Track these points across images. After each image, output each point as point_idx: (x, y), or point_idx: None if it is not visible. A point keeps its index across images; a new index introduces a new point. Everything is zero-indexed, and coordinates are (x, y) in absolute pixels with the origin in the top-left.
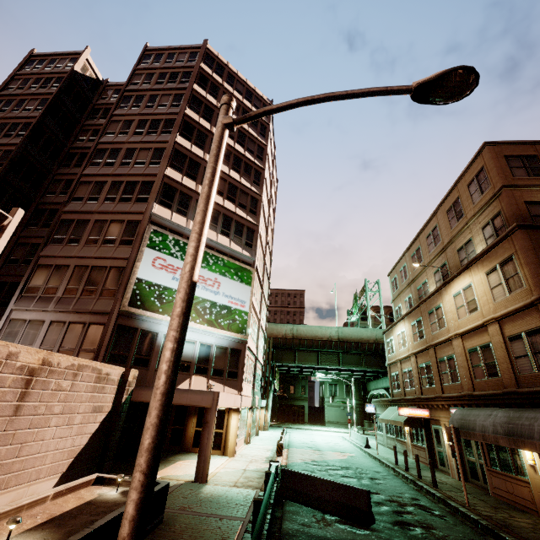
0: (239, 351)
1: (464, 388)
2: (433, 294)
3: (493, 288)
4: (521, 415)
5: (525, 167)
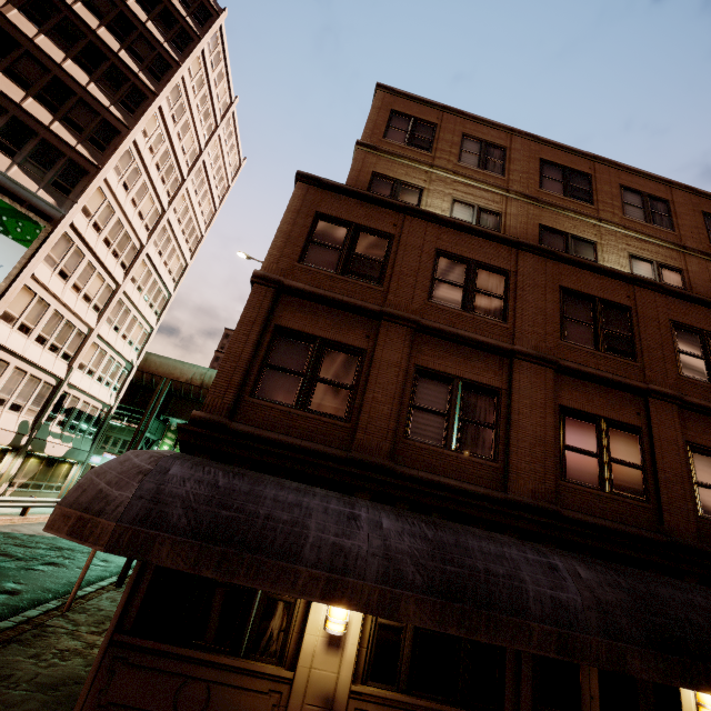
0: None
1: None
2: None
3: None
4: None
5: (409, 132)
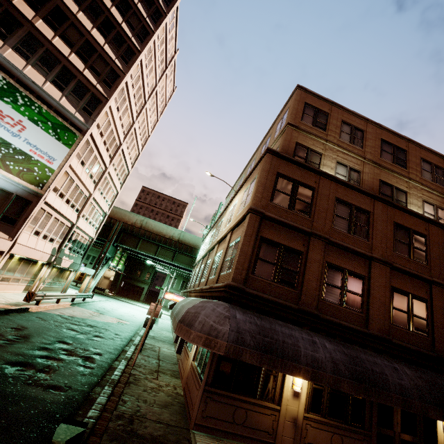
0: (28, 202)
1: (203, 284)
2: (225, 209)
3: (241, 204)
4: (192, 301)
5: (314, 118)
